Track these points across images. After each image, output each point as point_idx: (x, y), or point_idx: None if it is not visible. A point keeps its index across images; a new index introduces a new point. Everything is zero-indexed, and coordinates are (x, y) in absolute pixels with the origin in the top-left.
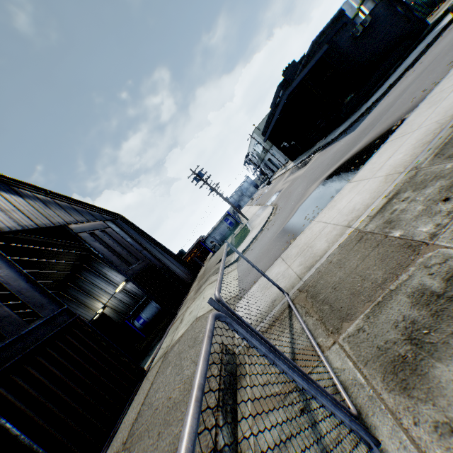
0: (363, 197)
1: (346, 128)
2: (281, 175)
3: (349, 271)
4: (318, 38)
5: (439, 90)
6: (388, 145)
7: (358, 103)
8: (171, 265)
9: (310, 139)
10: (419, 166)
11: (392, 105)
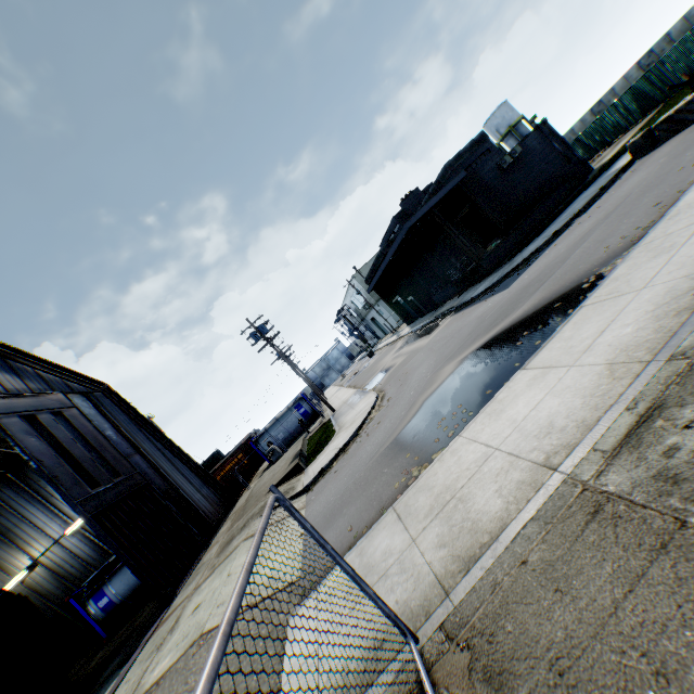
0: (567, 402)
1: (493, 284)
2: (390, 343)
3: (593, 616)
4: (453, 161)
5: (661, 233)
6: (589, 310)
7: (507, 253)
8: (186, 486)
9: (436, 296)
10: (692, 353)
11: (568, 256)
